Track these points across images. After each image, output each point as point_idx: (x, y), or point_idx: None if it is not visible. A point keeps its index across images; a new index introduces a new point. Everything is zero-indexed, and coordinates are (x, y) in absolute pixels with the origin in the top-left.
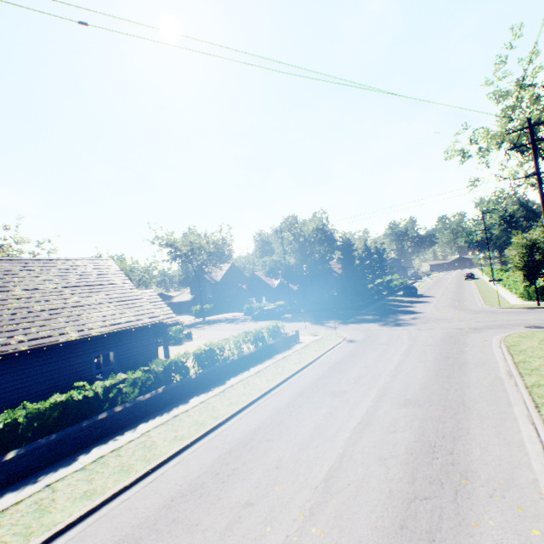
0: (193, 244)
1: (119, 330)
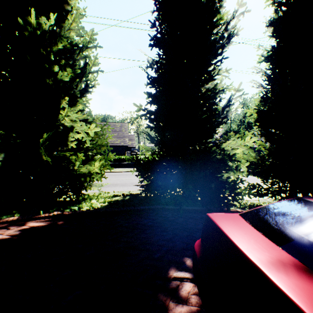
0: None
1: (112, 145)
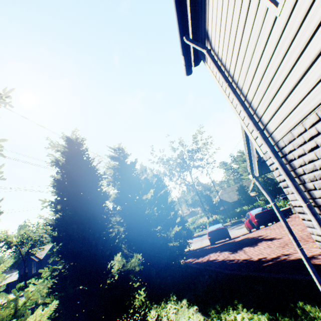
0: (23, 236)
1: None
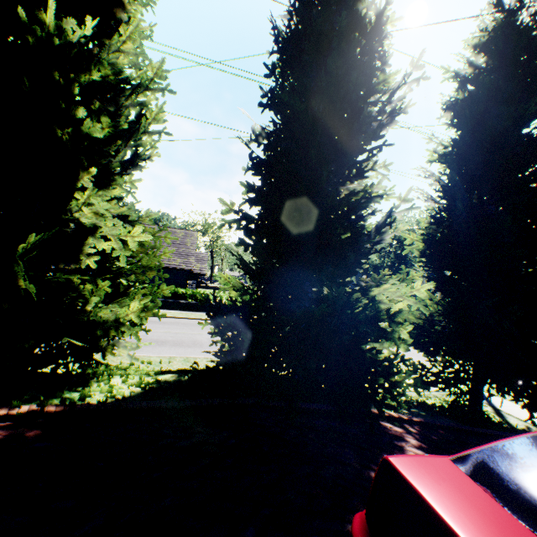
0: None
1: (165, 267)
